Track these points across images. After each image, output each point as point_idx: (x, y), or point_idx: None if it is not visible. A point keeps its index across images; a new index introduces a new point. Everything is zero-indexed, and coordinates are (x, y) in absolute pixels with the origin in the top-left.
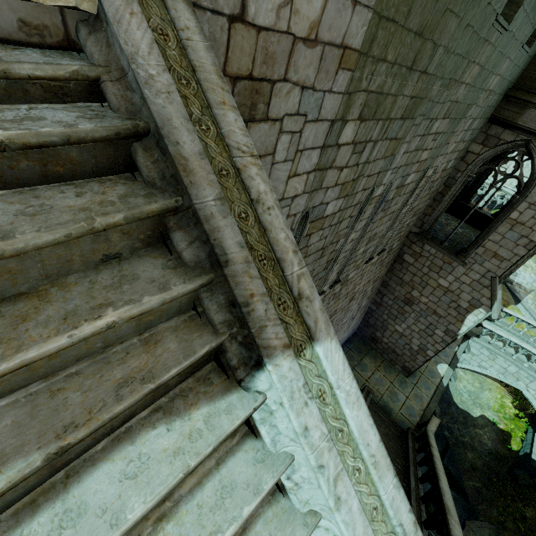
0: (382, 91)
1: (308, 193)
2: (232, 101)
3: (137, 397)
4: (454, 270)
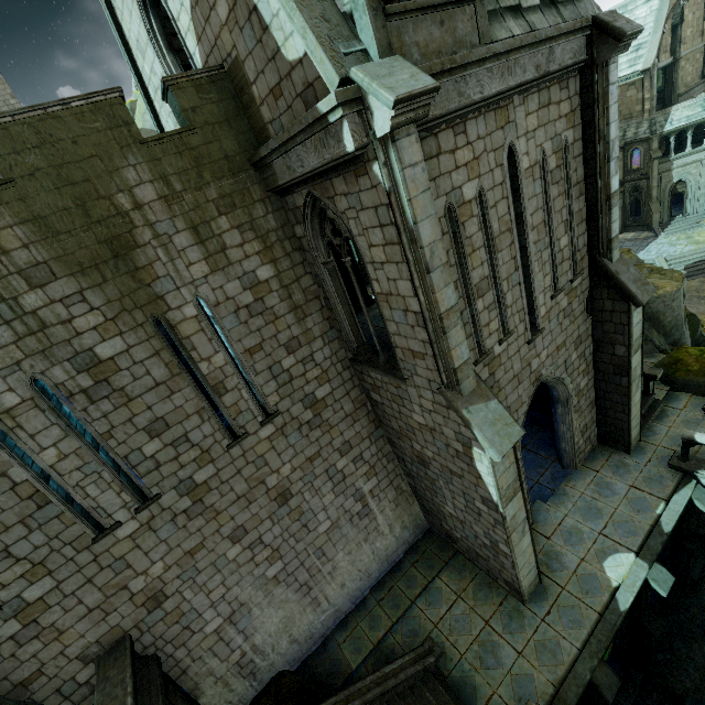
0: None
1: None
2: None
3: None
4: (409, 394)
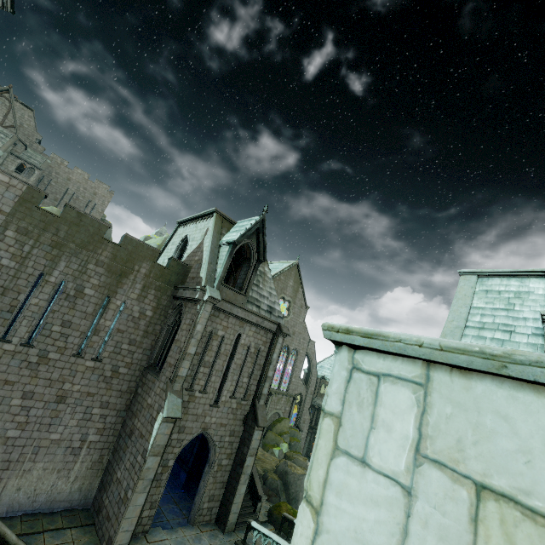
0: (28, 229)
1: None
2: None
3: None
4: (155, 386)
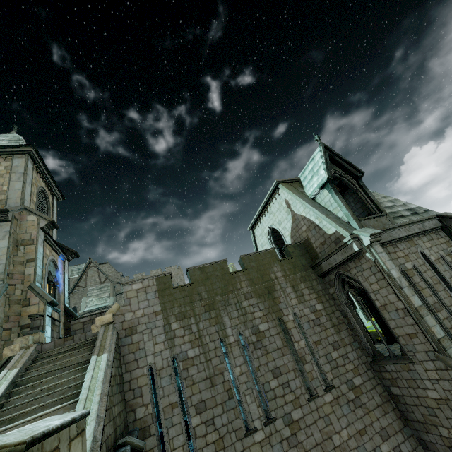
0: (182, 311)
1: (168, 348)
2: (112, 330)
3: (75, 363)
4: (418, 372)
